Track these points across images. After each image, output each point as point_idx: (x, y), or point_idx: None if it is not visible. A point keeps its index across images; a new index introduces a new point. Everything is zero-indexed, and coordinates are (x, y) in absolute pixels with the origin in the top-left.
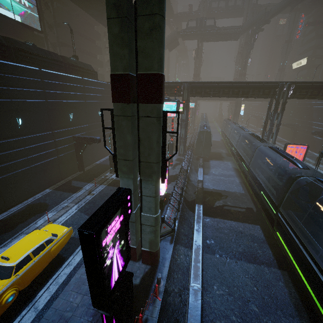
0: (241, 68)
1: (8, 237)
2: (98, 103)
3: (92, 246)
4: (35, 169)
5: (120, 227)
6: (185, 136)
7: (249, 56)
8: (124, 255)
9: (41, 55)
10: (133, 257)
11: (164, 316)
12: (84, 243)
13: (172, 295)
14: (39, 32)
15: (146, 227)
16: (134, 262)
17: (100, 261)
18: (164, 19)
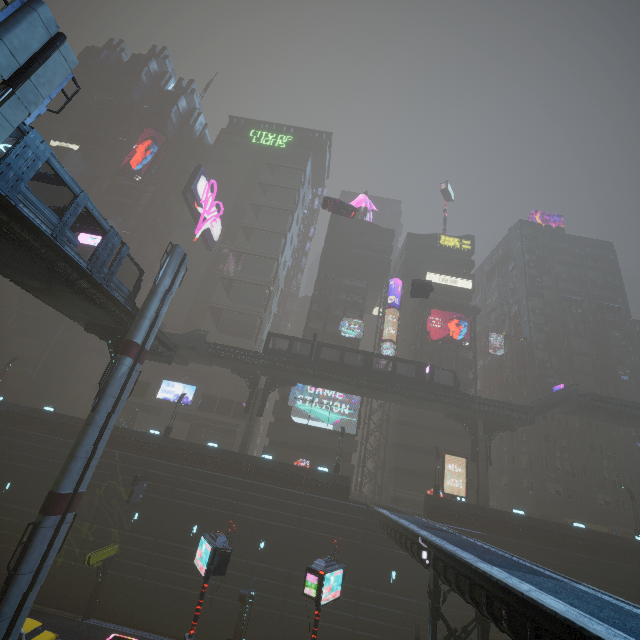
0: None
1: (72, 639)
2: (327, 539)
3: None
4: (175, 595)
5: None
6: None
7: None
8: None
9: (259, 465)
10: None
11: None
12: None
13: None
14: (352, 436)
15: None
16: None
17: None
18: (72, 456)
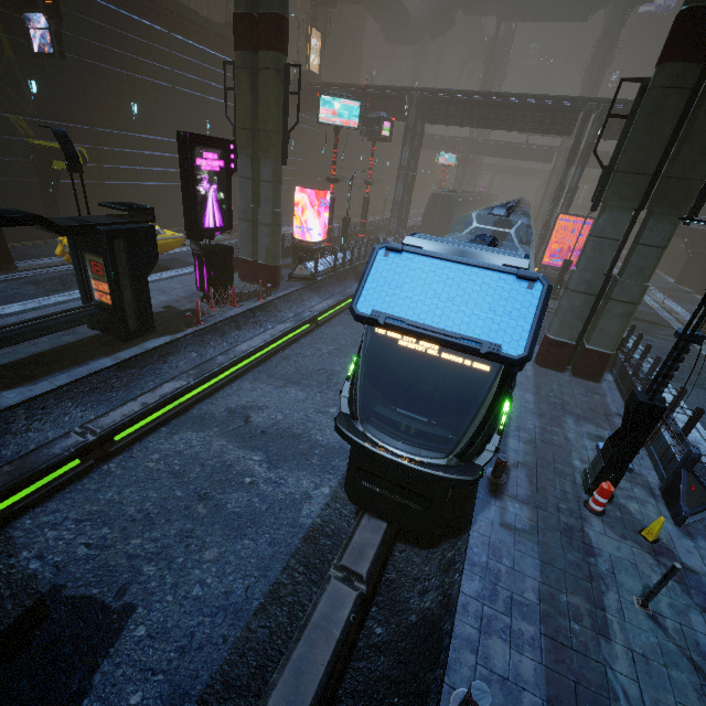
0: (585, 92)
1: None
2: None
3: (186, 148)
4: (148, 191)
5: (219, 173)
6: (403, 200)
7: (610, 63)
8: (224, 217)
9: (173, 10)
10: (248, 276)
11: (264, 316)
12: (180, 147)
13: (282, 314)
14: None
15: (263, 227)
16: (249, 284)
17: (192, 170)
18: None
